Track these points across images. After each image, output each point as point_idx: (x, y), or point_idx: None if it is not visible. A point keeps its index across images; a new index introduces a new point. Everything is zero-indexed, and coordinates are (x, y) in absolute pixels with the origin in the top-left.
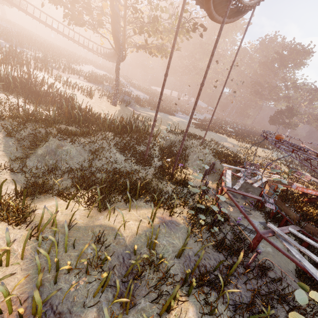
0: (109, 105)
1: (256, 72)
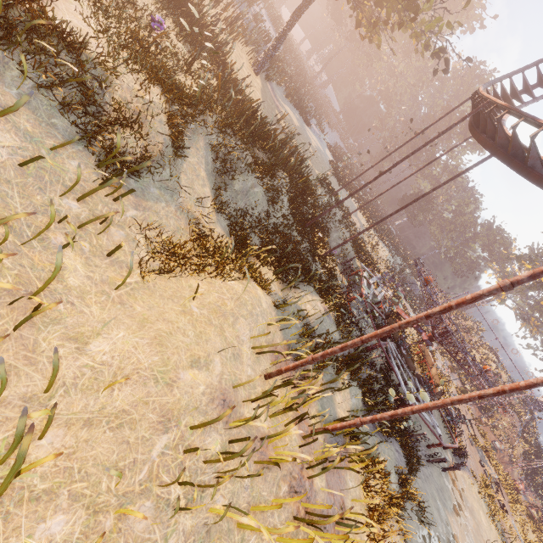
0: (251, 68)
1: (433, 118)
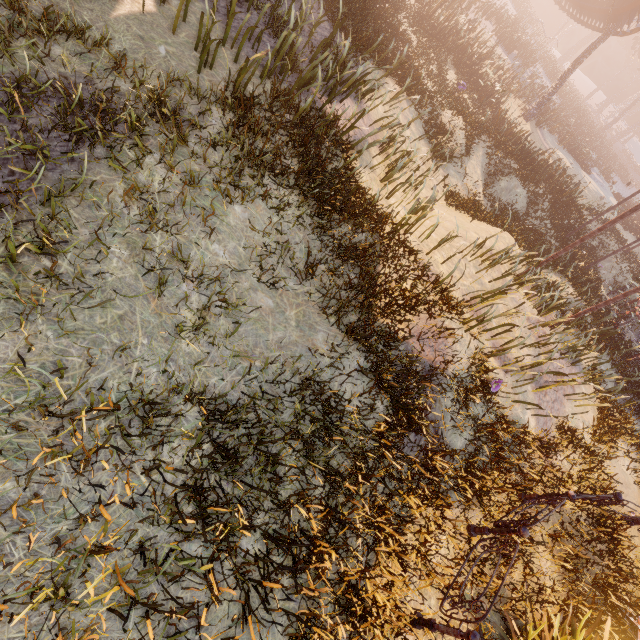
0: (521, 117)
1: None
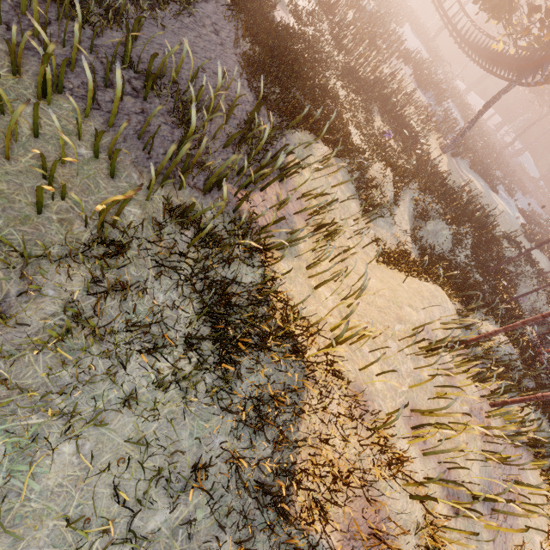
0: (439, 150)
1: None
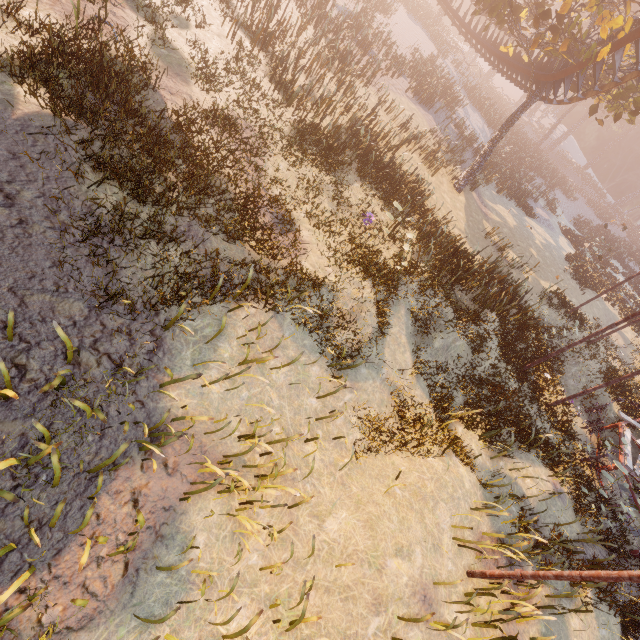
0: (452, 189)
1: None
